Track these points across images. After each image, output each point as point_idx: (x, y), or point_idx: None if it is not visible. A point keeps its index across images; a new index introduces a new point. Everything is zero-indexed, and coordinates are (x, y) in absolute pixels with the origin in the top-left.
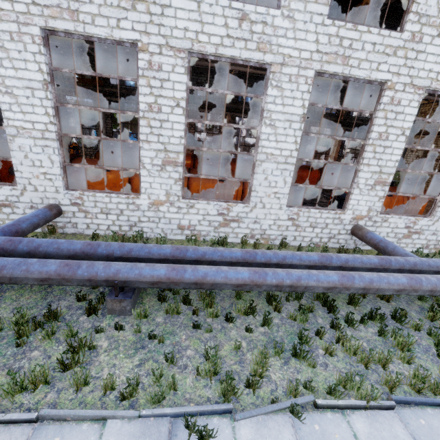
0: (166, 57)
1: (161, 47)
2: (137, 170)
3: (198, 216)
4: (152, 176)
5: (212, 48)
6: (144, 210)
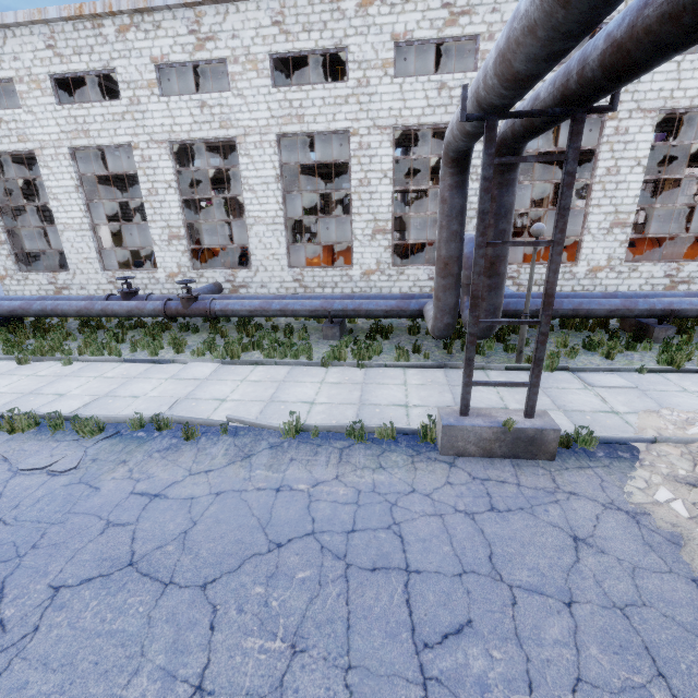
0: (635, 120)
1: (631, 112)
2: (578, 237)
3: (639, 281)
4: (596, 241)
5: (686, 102)
6: (579, 279)
